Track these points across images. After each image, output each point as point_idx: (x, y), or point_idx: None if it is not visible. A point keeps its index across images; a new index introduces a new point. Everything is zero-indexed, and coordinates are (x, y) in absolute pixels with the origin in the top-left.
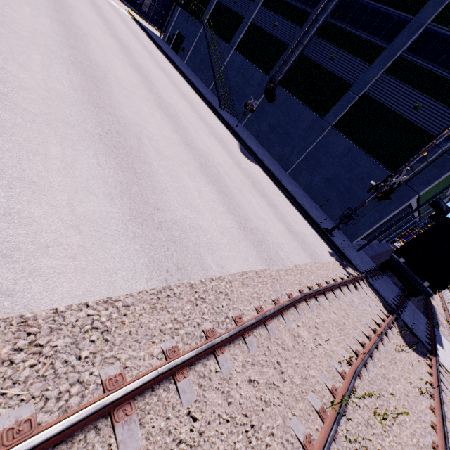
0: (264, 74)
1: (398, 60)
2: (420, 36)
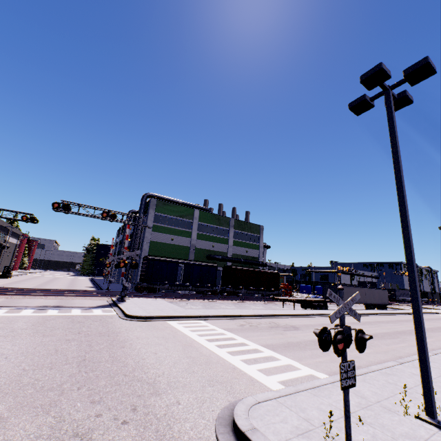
0: None
1: None
2: None
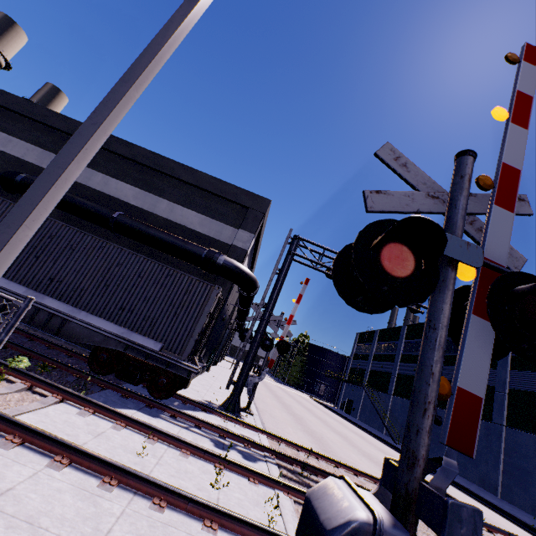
0: None
1: (513, 359)
2: None
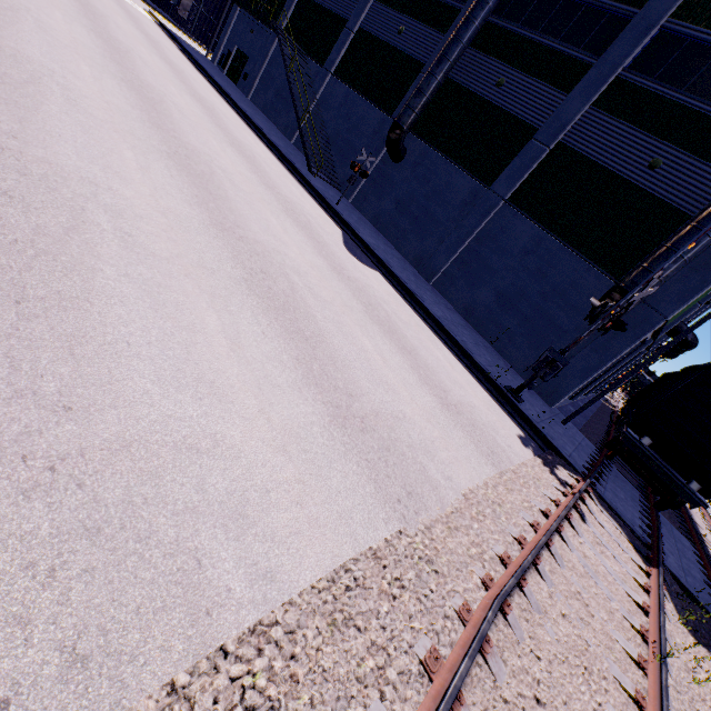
0: (385, 115)
1: (616, 85)
2: (652, 42)
